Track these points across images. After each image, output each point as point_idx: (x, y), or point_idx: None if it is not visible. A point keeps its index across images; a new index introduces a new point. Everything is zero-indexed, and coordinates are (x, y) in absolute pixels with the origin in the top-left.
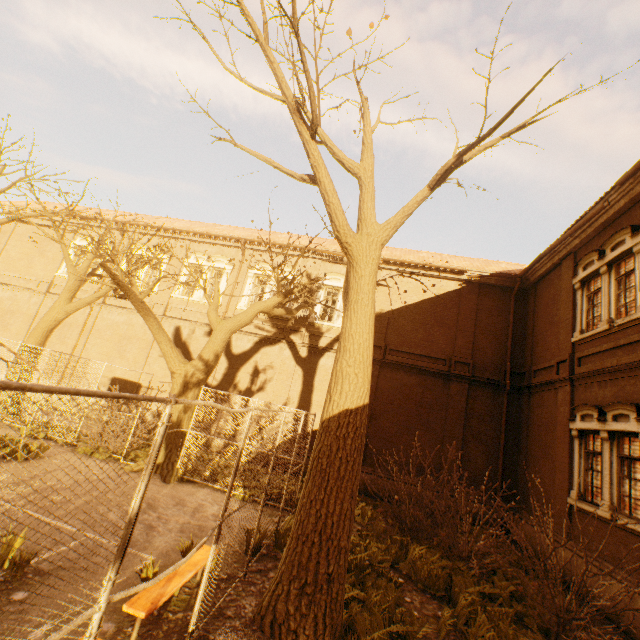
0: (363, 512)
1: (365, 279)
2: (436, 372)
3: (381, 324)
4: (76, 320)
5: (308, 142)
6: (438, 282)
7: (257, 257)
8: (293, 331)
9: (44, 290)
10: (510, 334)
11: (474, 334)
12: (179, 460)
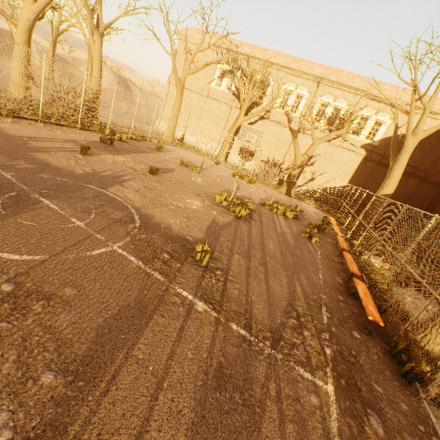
0: (353, 220)
1: (408, 153)
2: (405, 172)
3: (386, 142)
4: (222, 115)
5: (413, 103)
6: (433, 122)
7: (325, 89)
8: (335, 139)
9: (206, 95)
10: None
11: (438, 156)
12: (292, 191)
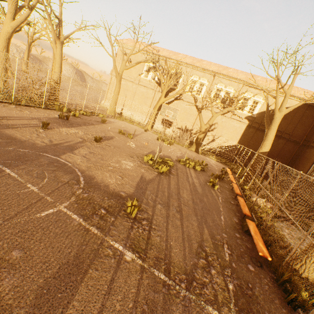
0: (243, 169)
1: (277, 123)
2: (276, 135)
3: (261, 115)
4: (149, 96)
5: (277, 90)
6: (291, 101)
7: (218, 80)
8: (227, 112)
9: (137, 83)
10: (311, 127)
11: (296, 124)
12: (199, 149)
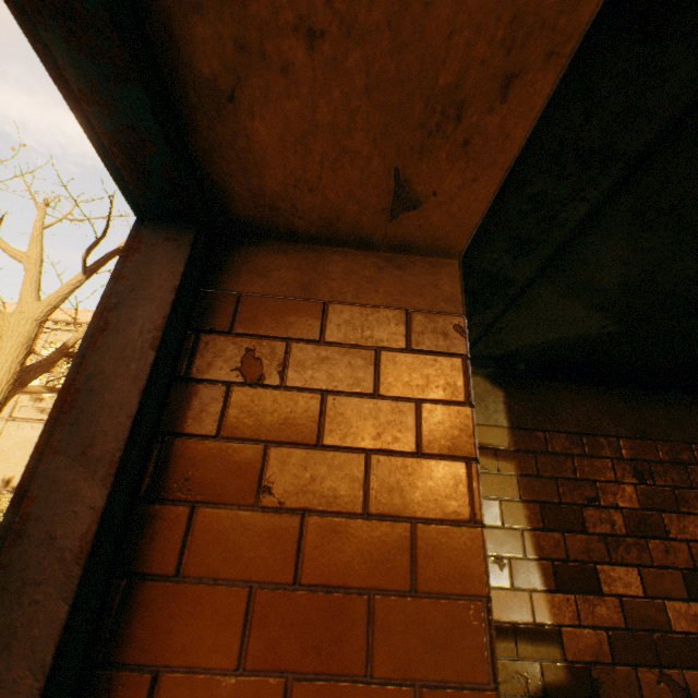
0: None
1: (6, 350)
2: None
3: None
4: None
5: None
6: None
7: (56, 337)
8: None
9: None
10: None
11: None
12: None
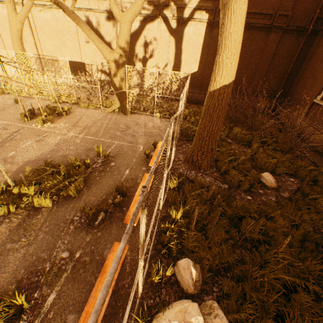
0: None
1: None
2: (262, 27)
3: None
4: None
5: None
6: None
7: None
8: (165, 7)
9: None
10: None
11: None
12: (127, 105)
